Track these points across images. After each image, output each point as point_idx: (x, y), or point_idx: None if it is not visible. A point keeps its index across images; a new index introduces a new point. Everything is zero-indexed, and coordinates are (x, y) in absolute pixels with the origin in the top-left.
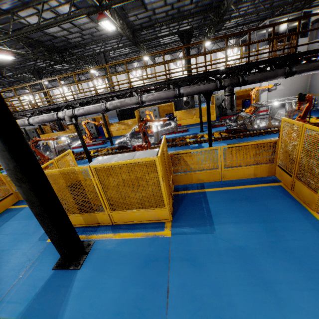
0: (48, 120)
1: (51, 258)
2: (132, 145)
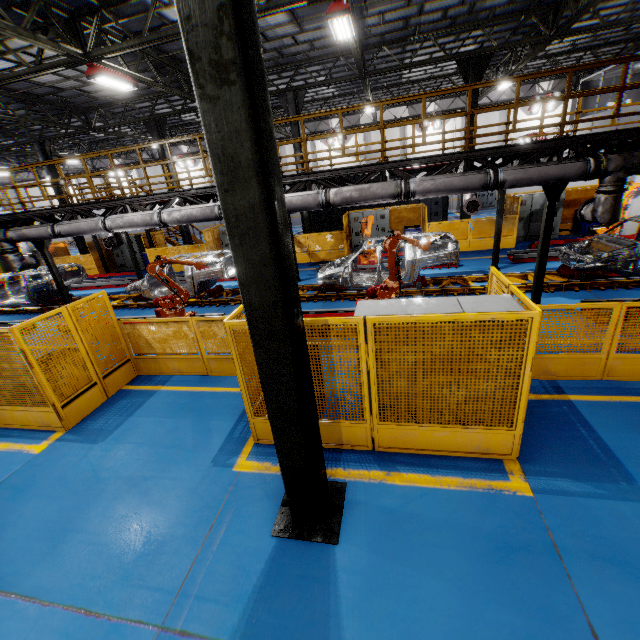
0: (200, 218)
1: (259, 509)
2: (353, 284)
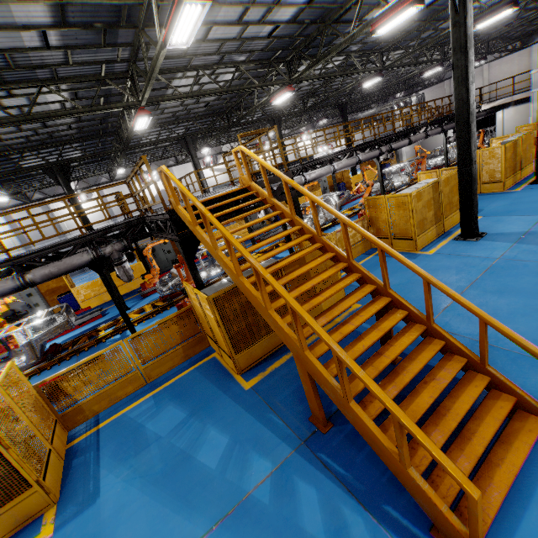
0: (373, 157)
1: None
2: (395, 187)
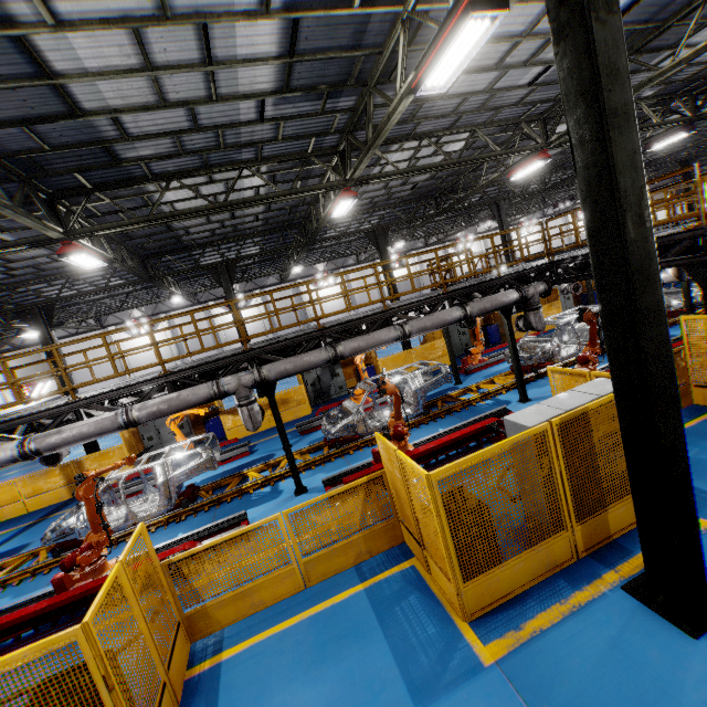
0: None
1: None
2: None
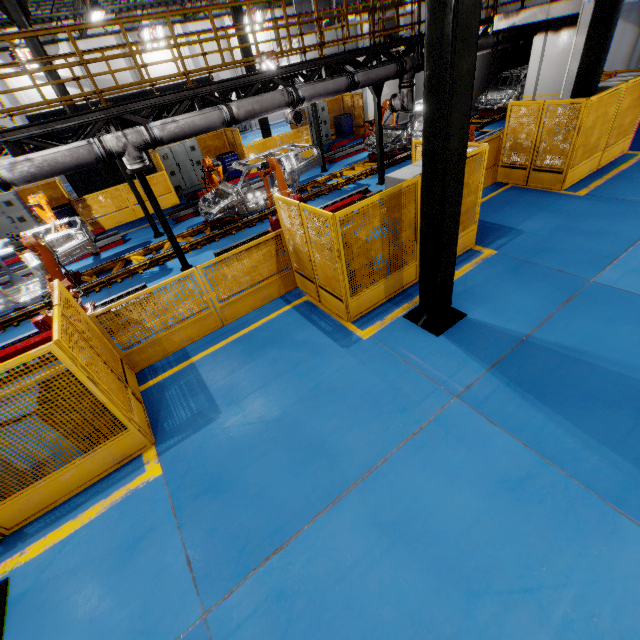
0: (72, 165)
1: (412, 337)
2: (250, 209)
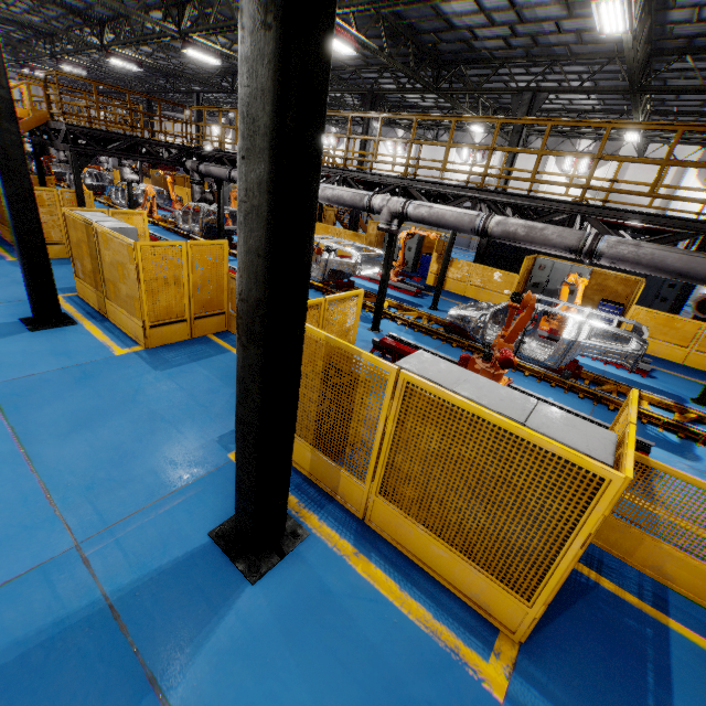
0: (348, 203)
1: (218, 503)
2: (484, 337)
